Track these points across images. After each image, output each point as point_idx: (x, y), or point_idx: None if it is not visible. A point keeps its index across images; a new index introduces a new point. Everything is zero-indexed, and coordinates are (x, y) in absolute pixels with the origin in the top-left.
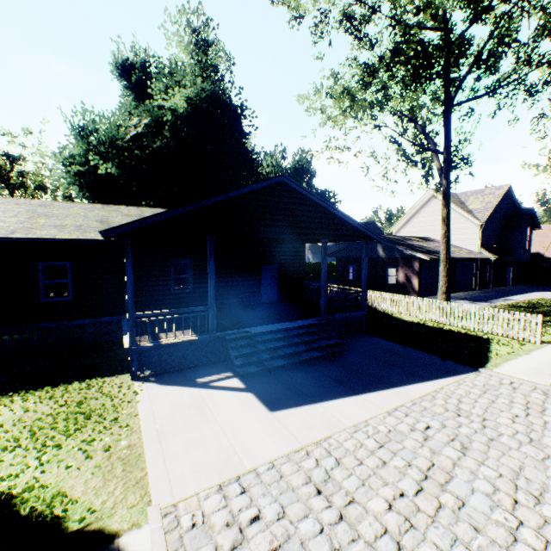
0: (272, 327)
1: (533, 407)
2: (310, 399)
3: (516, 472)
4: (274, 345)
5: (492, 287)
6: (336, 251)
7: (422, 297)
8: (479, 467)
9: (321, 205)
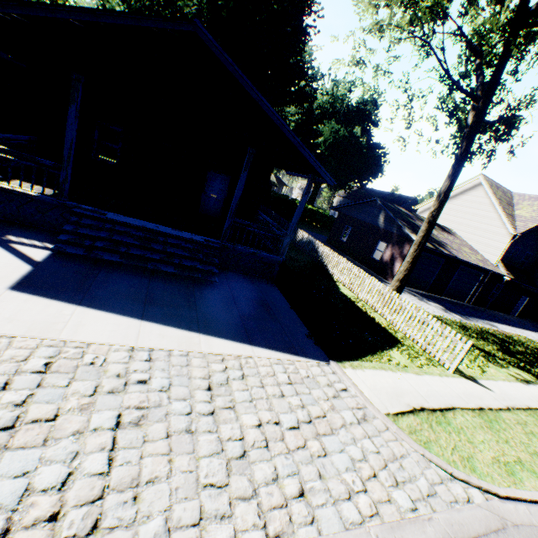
0: (140, 223)
1: (317, 425)
2: (80, 299)
3: (136, 482)
4: (120, 239)
5: (492, 309)
6: (340, 205)
7: None
8: (97, 453)
9: (251, 94)
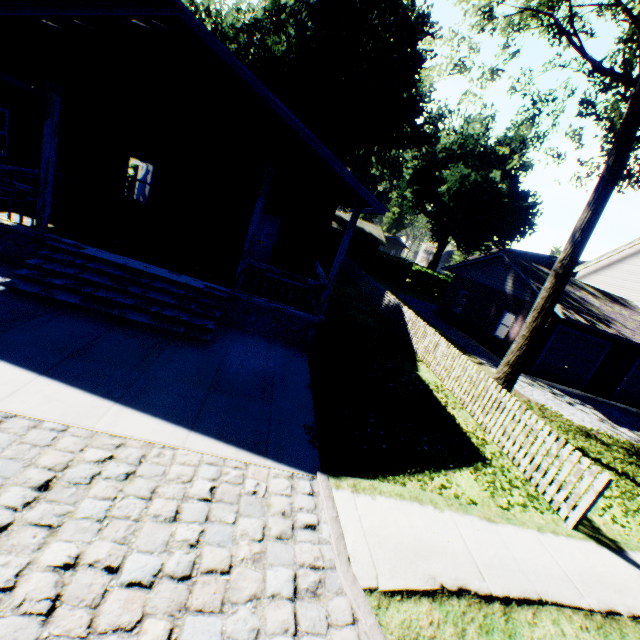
0: (125, 261)
1: (196, 587)
2: None
3: None
4: (89, 277)
5: None
6: (455, 265)
7: (530, 375)
8: None
9: (256, 92)
